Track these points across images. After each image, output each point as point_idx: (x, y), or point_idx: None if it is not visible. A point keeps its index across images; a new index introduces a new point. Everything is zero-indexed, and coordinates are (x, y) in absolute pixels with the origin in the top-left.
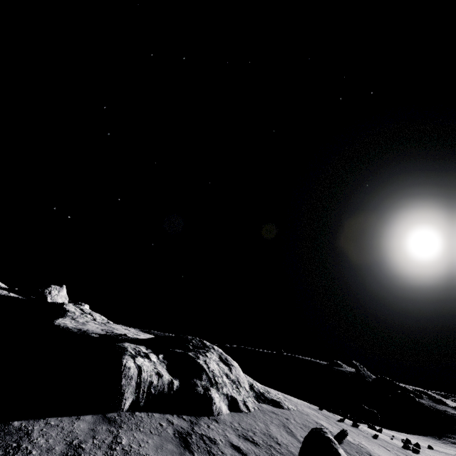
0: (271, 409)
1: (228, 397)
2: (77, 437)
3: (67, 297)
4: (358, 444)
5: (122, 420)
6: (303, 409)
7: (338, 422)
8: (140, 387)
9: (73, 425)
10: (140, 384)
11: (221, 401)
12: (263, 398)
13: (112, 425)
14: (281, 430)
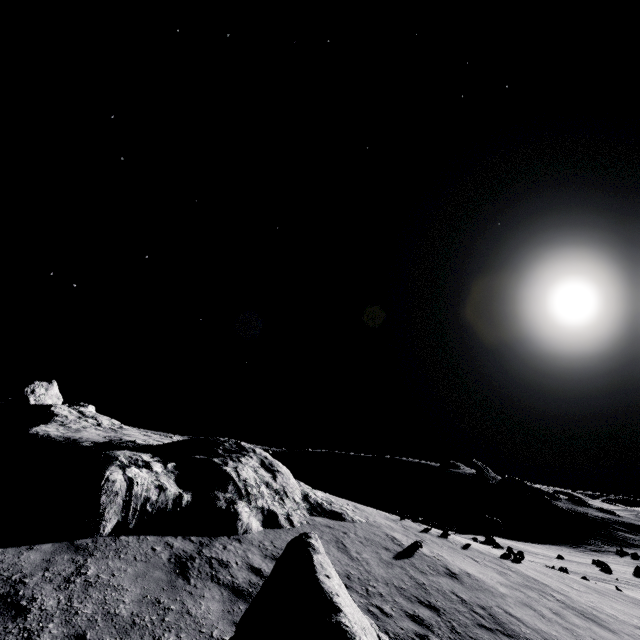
0: (326, 522)
1: (263, 512)
2: (20, 571)
3: (60, 397)
4: (435, 557)
5: (96, 547)
6: (376, 520)
7: (420, 533)
8: (130, 504)
9: (20, 556)
10: (130, 501)
11: (253, 516)
12: (319, 510)
13: (80, 553)
14: (330, 547)
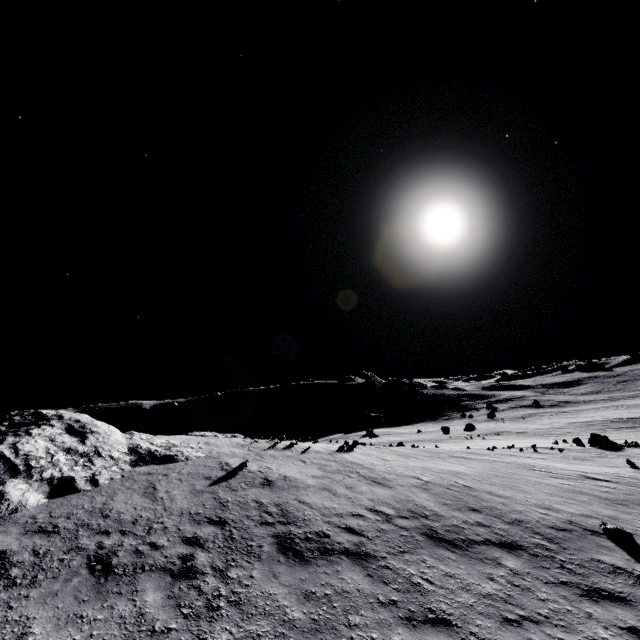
0: (149, 470)
1: (52, 482)
2: None
3: None
4: (260, 471)
5: None
6: (221, 451)
7: (264, 451)
8: None
9: None
10: None
11: (32, 491)
12: (148, 459)
13: None
14: (134, 495)
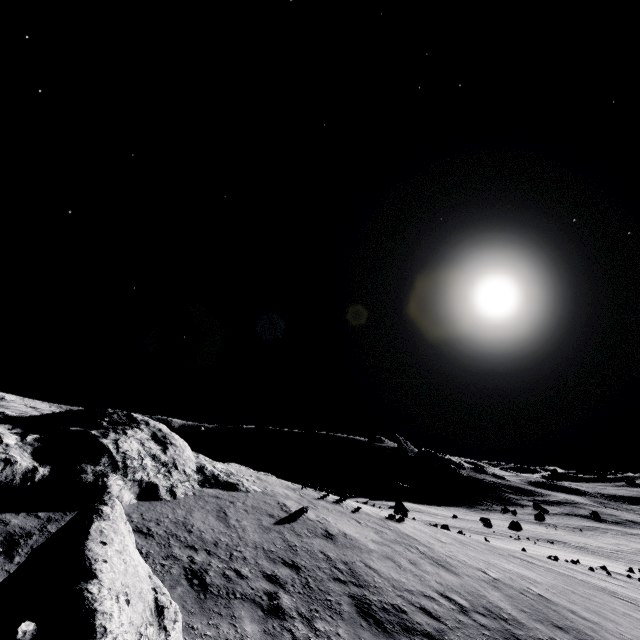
0: (216, 493)
1: (141, 484)
2: None
3: None
4: (318, 521)
5: None
6: (275, 490)
7: (315, 500)
8: None
9: None
10: None
11: (126, 489)
12: (213, 482)
13: None
14: (209, 516)
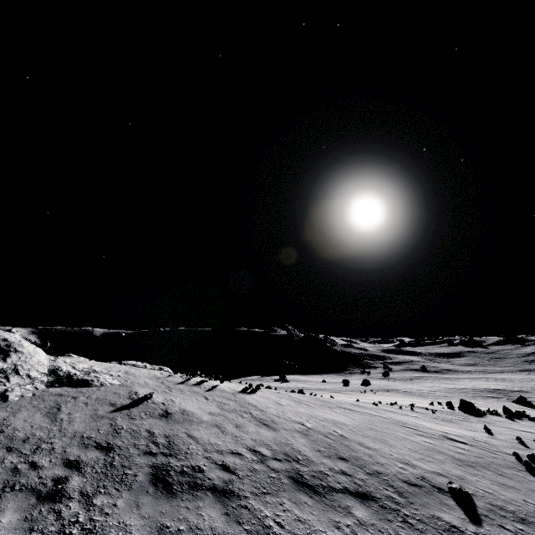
0: (61, 391)
1: None
2: None
3: None
4: (163, 403)
5: None
6: (136, 381)
7: (175, 385)
8: None
9: None
10: None
11: None
12: (65, 381)
13: None
14: (36, 414)
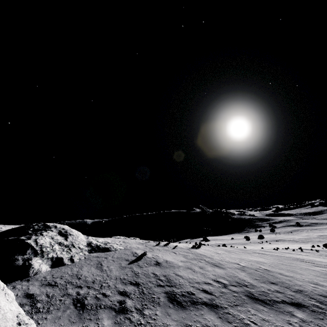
0: (97, 255)
1: (52, 259)
2: None
3: None
4: (153, 257)
5: None
6: (131, 246)
7: (153, 247)
8: None
9: None
10: None
11: (43, 264)
12: (96, 249)
13: None
14: (91, 268)
